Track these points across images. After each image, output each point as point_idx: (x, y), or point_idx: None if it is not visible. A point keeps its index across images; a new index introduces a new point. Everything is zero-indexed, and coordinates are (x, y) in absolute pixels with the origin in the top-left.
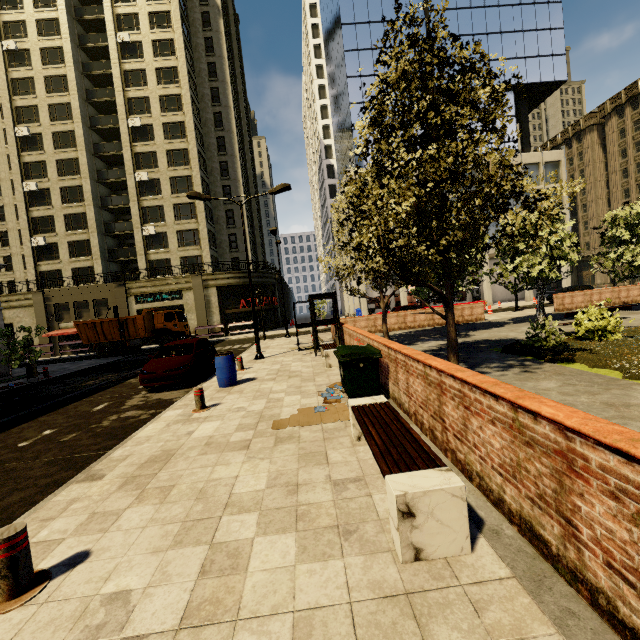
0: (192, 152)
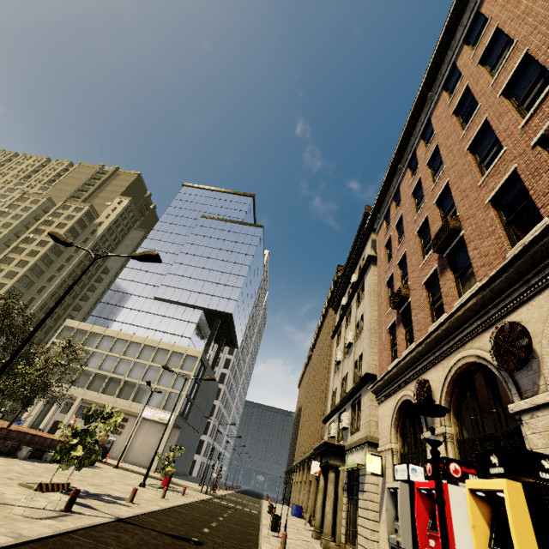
0: (7, 286)
